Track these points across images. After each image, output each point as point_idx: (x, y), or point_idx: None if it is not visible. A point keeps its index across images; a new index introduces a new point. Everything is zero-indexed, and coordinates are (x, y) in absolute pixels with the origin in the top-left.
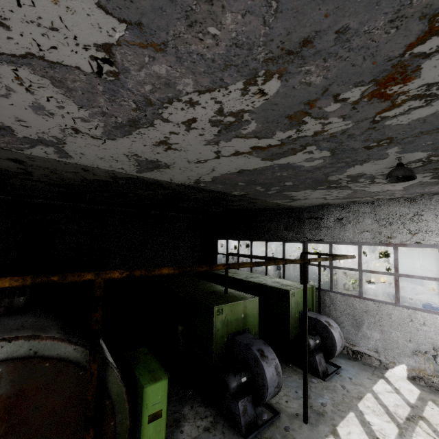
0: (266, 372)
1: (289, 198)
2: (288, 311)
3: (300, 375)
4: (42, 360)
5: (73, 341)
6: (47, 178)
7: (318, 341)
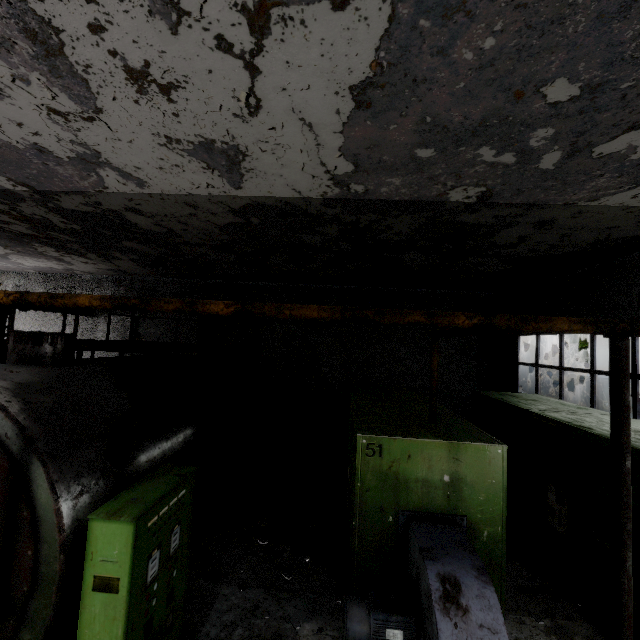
0: None
1: None
2: None
3: None
4: None
5: None
6: (196, 237)
7: None
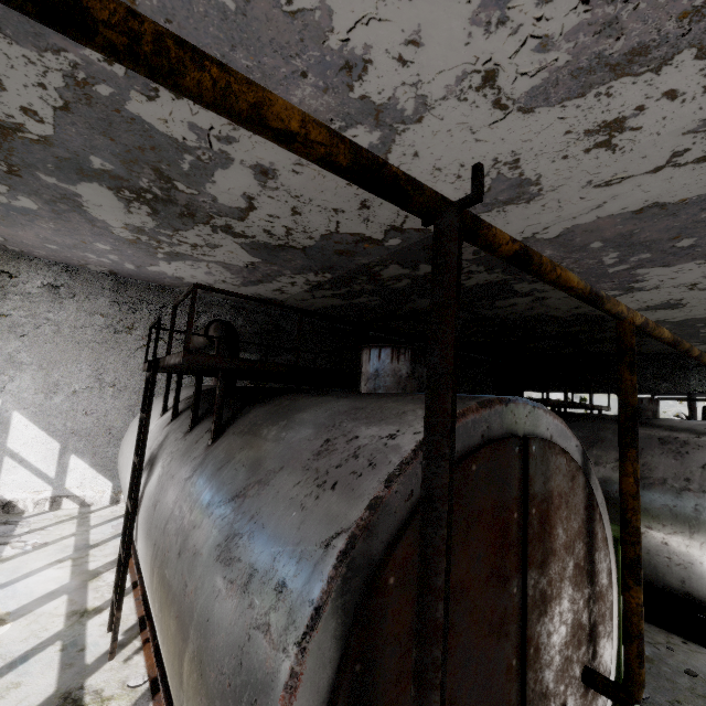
0: None
1: (705, 341)
2: None
3: None
4: None
5: None
6: (498, 312)
7: None
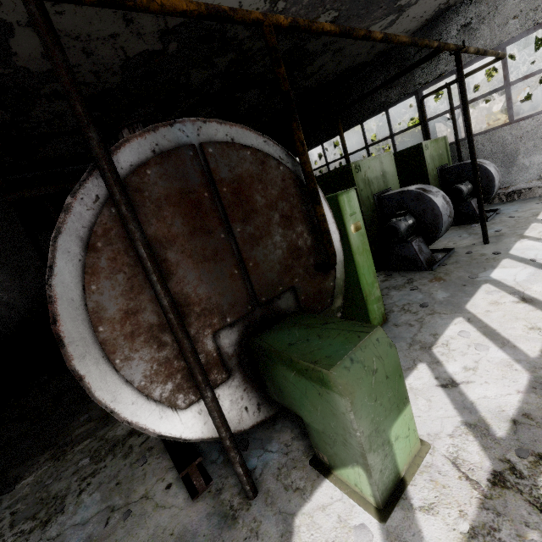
0: (436, 201)
1: (394, 8)
2: (424, 169)
3: (455, 229)
4: (242, 147)
5: (259, 133)
6: (78, 80)
7: (470, 186)
